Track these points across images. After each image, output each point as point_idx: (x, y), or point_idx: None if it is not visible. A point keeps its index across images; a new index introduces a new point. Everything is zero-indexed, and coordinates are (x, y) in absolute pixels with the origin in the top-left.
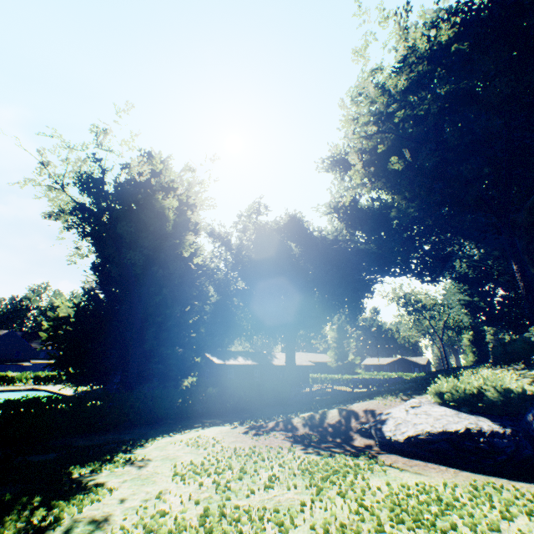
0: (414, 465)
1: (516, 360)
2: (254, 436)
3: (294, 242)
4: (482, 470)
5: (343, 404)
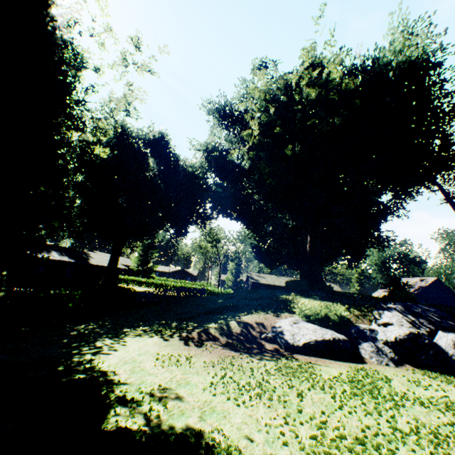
0: (316, 360)
1: (308, 293)
2: (201, 348)
3: (158, 160)
4: (341, 359)
5: (229, 316)
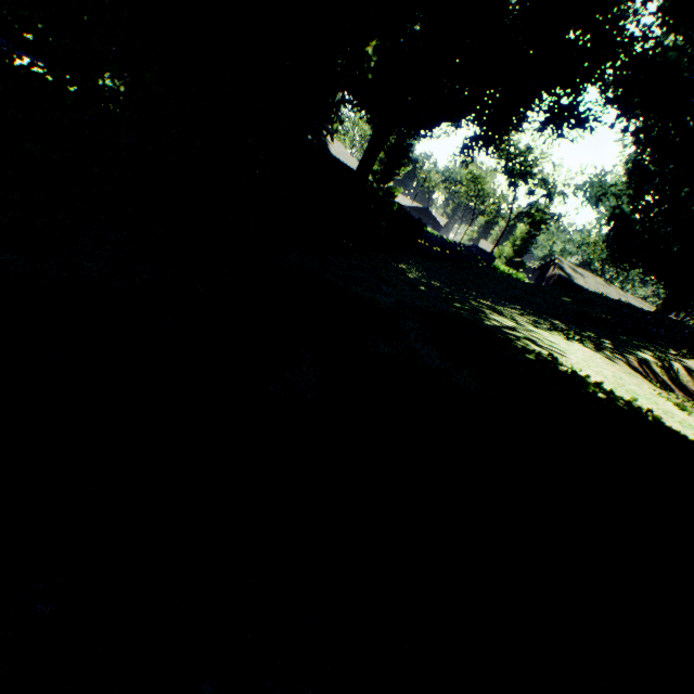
0: None
1: None
2: (682, 403)
3: None
4: None
5: (648, 346)
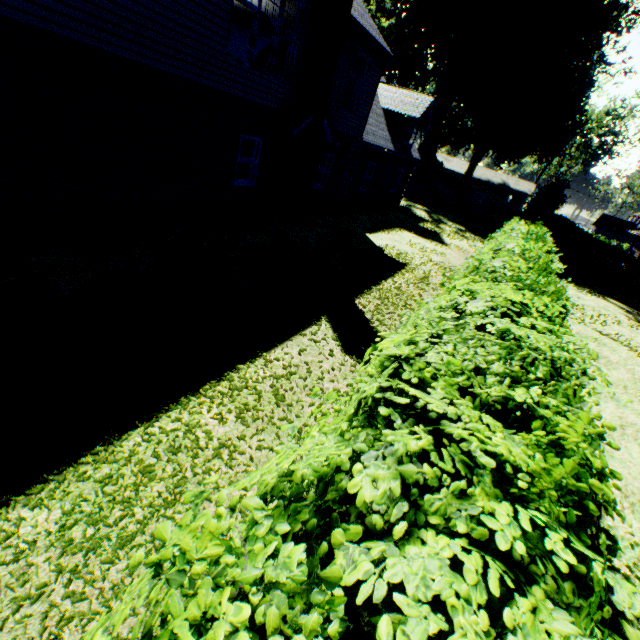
0: None
1: None
2: None
3: None
4: None
5: None
